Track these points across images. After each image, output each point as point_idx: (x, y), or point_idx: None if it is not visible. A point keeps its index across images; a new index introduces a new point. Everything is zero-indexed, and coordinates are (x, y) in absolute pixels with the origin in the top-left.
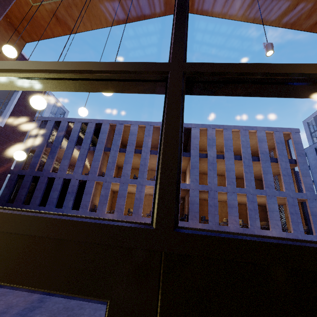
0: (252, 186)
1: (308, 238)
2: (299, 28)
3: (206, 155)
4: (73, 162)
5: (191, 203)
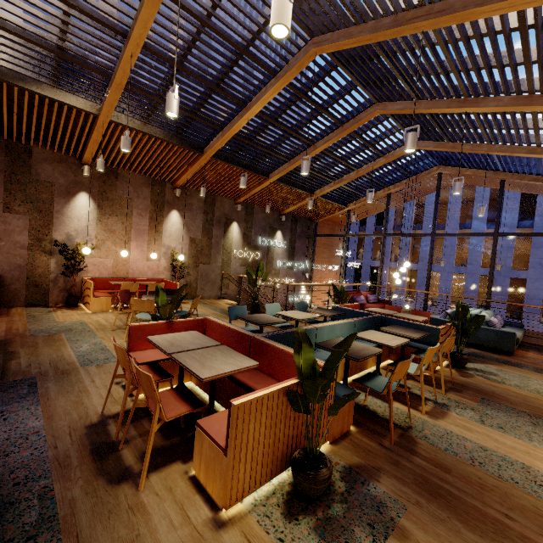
0: None
1: None
2: None
3: None
4: None
5: (527, 298)
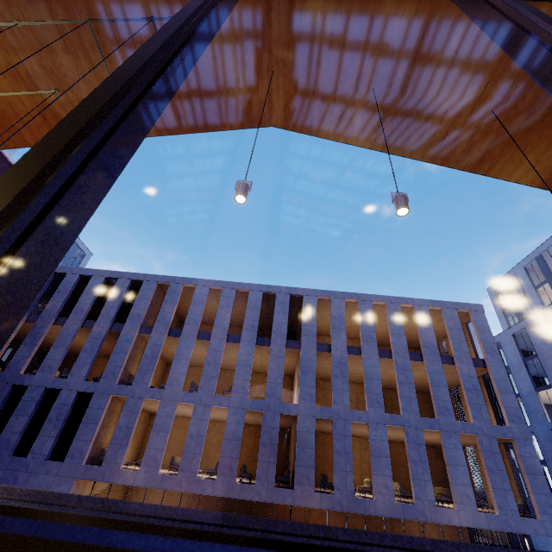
0: (414, 411)
1: (528, 527)
2: (456, 166)
3: (330, 347)
4: (78, 350)
5: (300, 446)
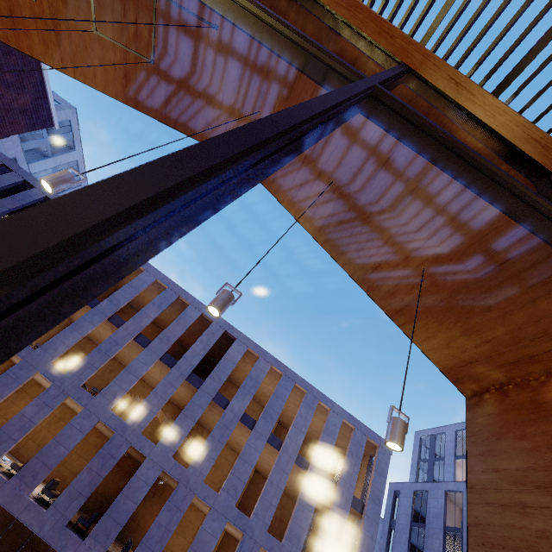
0: (265, 521)
1: None
2: (378, 302)
3: (227, 404)
4: None
5: (125, 493)
